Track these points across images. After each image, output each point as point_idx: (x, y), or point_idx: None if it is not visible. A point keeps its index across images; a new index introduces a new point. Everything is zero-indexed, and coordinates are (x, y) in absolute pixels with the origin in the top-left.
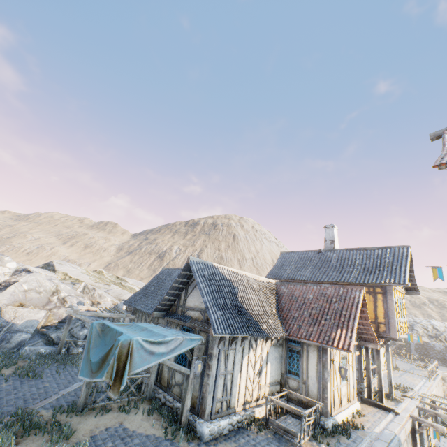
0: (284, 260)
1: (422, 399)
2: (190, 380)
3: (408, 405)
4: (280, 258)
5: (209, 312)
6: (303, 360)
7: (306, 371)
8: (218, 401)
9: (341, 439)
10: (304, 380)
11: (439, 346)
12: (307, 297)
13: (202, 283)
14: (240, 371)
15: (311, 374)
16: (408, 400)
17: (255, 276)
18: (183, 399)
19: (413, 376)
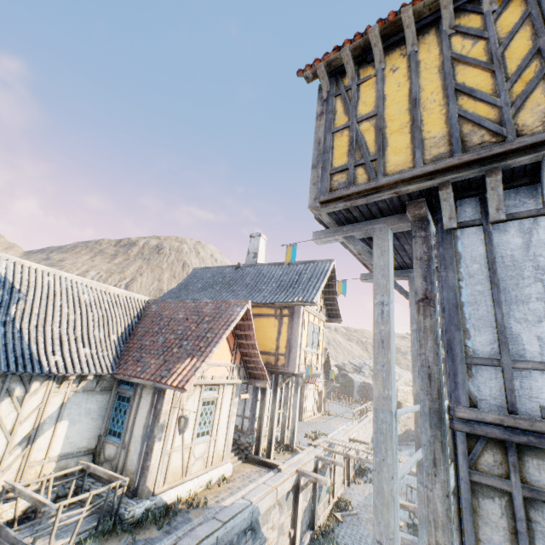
0: (193, 278)
1: (331, 445)
2: None
3: (305, 456)
4: (189, 276)
5: None
6: (132, 410)
7: (132, 428)
8: None
9: (147, 533)
10: (126, 442)
11: None
12: (176, 318)
13: None
14: None
15: (137, 432)
16: (308, 450)
17: (99, 284)
18: None
19: (341, 419)
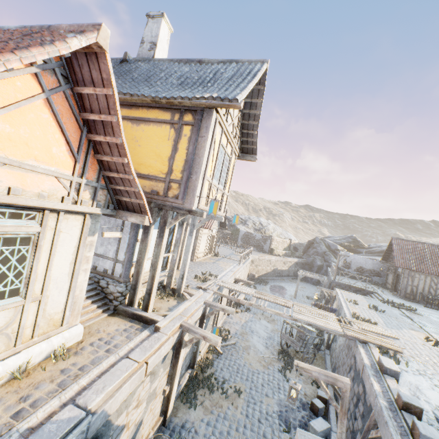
0: None
1: (221, 288)
2: None
3: (193, 304)
4: None
5: None
6: None
7: None
8: None
9: None
10: None
11: (259, 237)
12: None
13: None
14: None
15: None
16: (197, 296)
17: None
18: None
19: (228, 261)
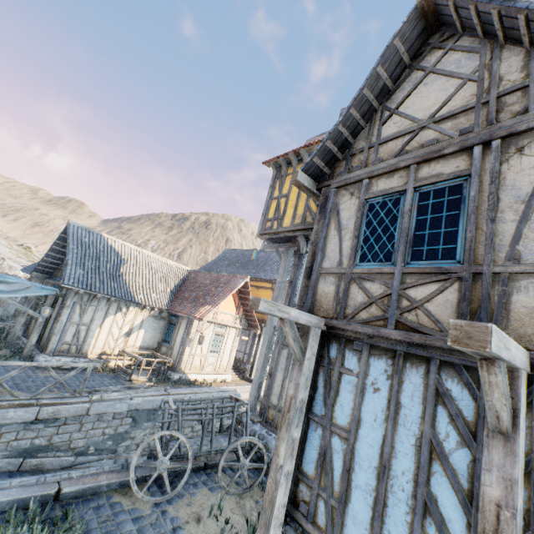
0: (223, 257)
1: None
2: (38, 322)
3: None
4: (221, 255)
5: (66, 268)
6: (176, 330)
7: (175, 339)
8: (66, 343)
9: (179, 386)
10: (172, 346)
11: None
12: (204, 283)
13: (75, 245)
14: (101, 327)
15: (178, 341)
16: None
17: (162, 258)
18: (29, 337)
19: None
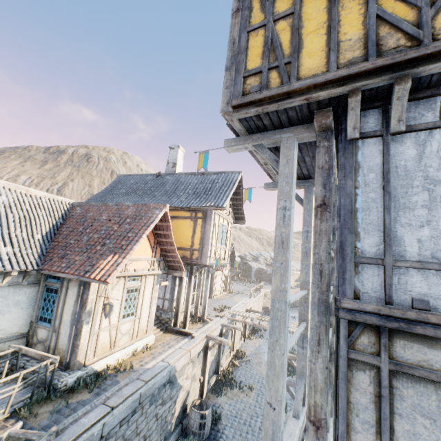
0: (117, 184)
1: (233, 315)
2: None
3: (213, 325)
4: (114, 182)
5: None
6: (60, 300)
7: (61, 315)
8: None
9: (79, 396)
10: (57, 327)
11: (270, 271)
12: (99, 219)
13: None
14: None
15: (66, 318)
16: (216, 320)
17: (18, 186)
18: None
19: (241, 296)
